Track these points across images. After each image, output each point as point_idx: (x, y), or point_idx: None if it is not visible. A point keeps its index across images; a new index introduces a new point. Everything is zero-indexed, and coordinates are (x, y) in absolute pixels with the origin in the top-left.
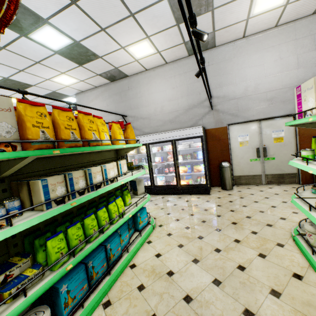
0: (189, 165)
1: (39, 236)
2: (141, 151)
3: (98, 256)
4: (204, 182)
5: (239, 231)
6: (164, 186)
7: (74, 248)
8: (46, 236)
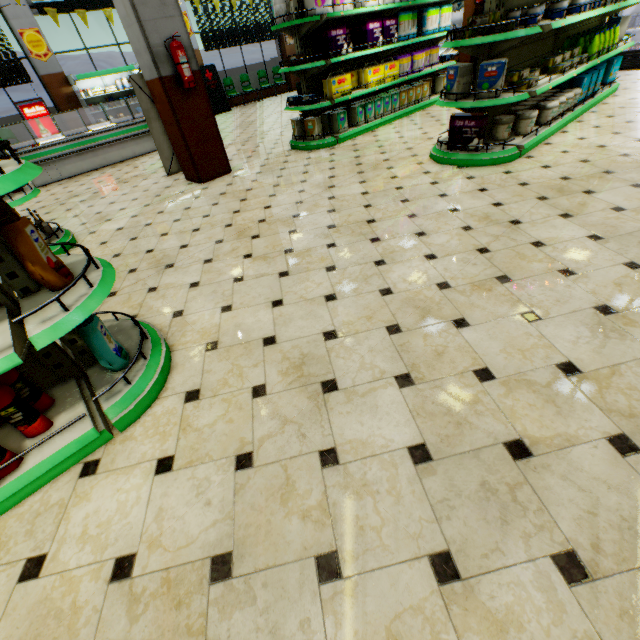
0: None
1: (581, 37)
2: None
3: (595, 75)
4: None
5: None
6: (624, 55)
7: (600, 51)
8: (582, 40)
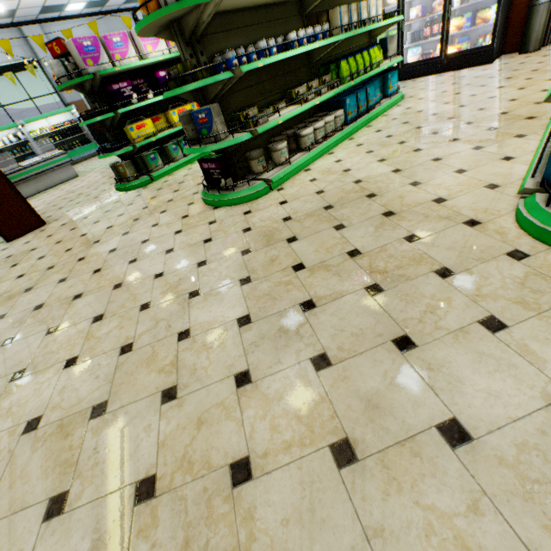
0: (469, 12)
1: (331, 64)
2: (388, 2)
3: (362, 94)
4: (489, 44)
5: (509, 82)
6: (418, 64)
7: (353, 74)
8: (334, 66)
